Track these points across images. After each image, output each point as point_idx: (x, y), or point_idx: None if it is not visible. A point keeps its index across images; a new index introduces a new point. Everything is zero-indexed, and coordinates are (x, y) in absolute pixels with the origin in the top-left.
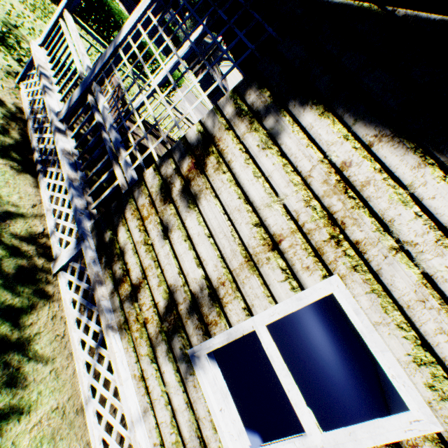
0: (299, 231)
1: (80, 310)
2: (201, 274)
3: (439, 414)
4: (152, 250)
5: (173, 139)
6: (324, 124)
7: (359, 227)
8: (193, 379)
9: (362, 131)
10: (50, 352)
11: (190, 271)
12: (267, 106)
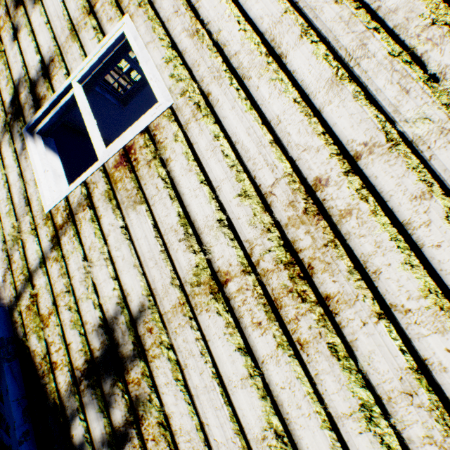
0: None
1: None
2: (38, 60)
3: (174, 94)
4: (5, 55)
5: None
6: None
7: None
8: (25, 153)
9: None
10: None
11: (31, 62)
12: None
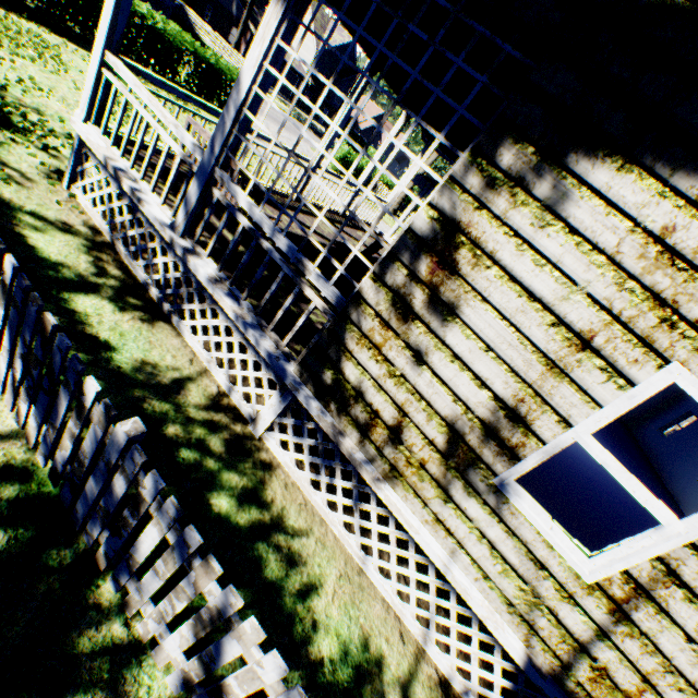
0: (615, 322)
1: (303, 470)
2: (487, 396)
3: None
4: (405, 381)
5: (283, 193)
6: (627, 182)
7: (697, 303)
8: (508, 507)
9: (684, 183)
10: (304, 523)
11: (469, 396)
12: (532, 168)
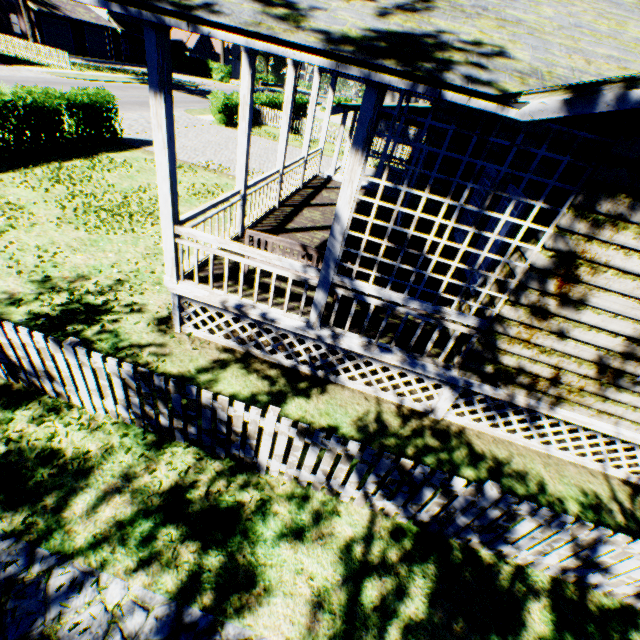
0: None
1: (473, 419)
2: (621, 340)
3: None
4: (554, 352)
5: (270, 210)
6: None
7: None
8: None
9: None
10: (504, 451)
11: (607, 344)
12: (626, 206)
